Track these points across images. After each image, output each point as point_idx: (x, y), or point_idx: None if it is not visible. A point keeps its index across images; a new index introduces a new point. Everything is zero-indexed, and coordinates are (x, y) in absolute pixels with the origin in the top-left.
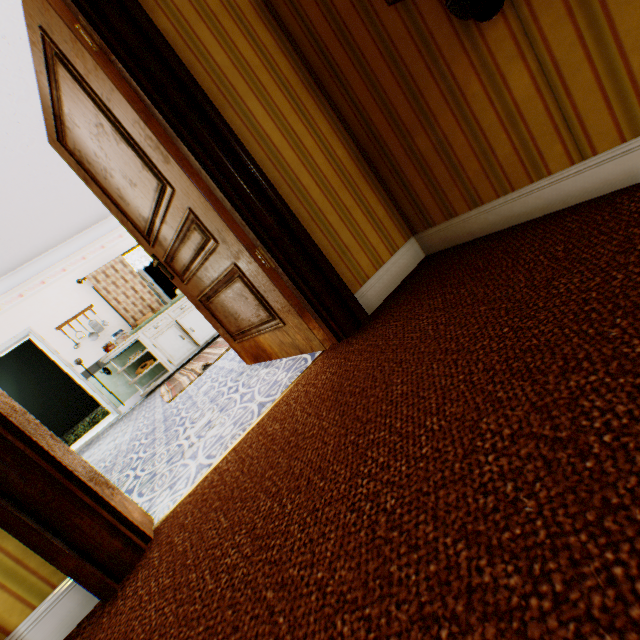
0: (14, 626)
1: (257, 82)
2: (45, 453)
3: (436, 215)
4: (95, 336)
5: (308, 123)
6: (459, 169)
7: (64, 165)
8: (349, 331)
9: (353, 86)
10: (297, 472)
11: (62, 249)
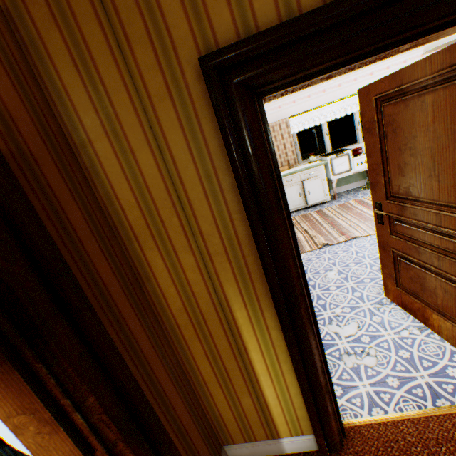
0: (281, 436)
1: None
2: (329, 381)
3: None
4: None
5: None
6: None
7: None
8: None
9: None
10: None
11: None
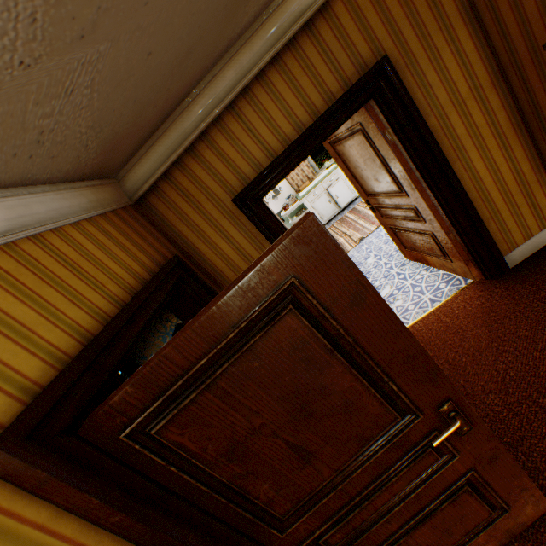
0: None
1: (479, 137)
2: None
3: None
4: (275, 198)
5: (506, 154)
6: None
7: None
8: (494, 277)
9: None
10: (465, 347)
11: None
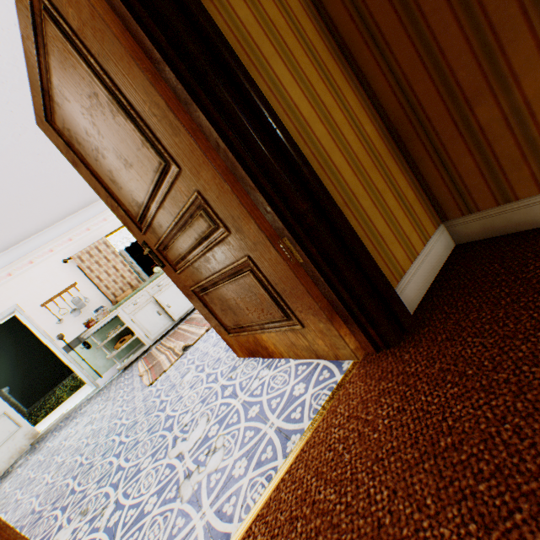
0: None
1: (282, 44)
2: None
3: (483, 199)
4: (77, 312)
5: (336, 94)
6: (538, 143)
7: (55, 154)
8: (392, 340)
9: (395, 50)
10: None
11: (50, 231)
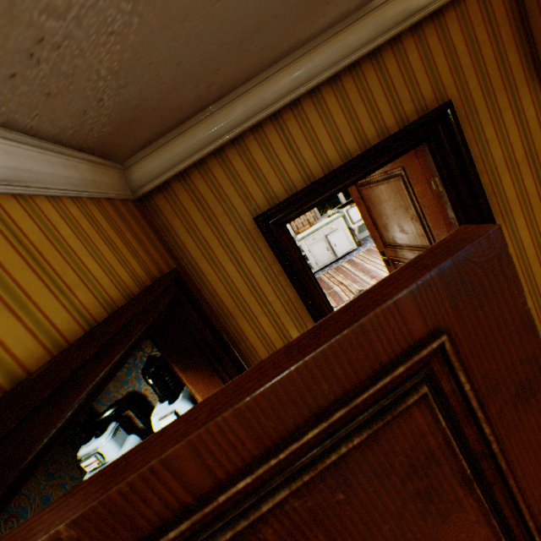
0: None
1: (527, 205)
2: None
3: None
4: None
5: None
6: None
7: None
8: None
9: None
10: None
11: None
